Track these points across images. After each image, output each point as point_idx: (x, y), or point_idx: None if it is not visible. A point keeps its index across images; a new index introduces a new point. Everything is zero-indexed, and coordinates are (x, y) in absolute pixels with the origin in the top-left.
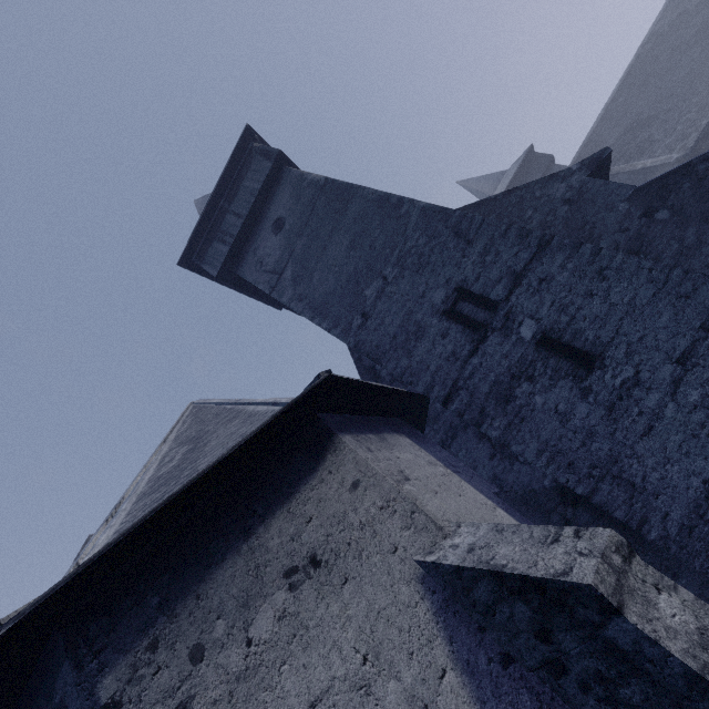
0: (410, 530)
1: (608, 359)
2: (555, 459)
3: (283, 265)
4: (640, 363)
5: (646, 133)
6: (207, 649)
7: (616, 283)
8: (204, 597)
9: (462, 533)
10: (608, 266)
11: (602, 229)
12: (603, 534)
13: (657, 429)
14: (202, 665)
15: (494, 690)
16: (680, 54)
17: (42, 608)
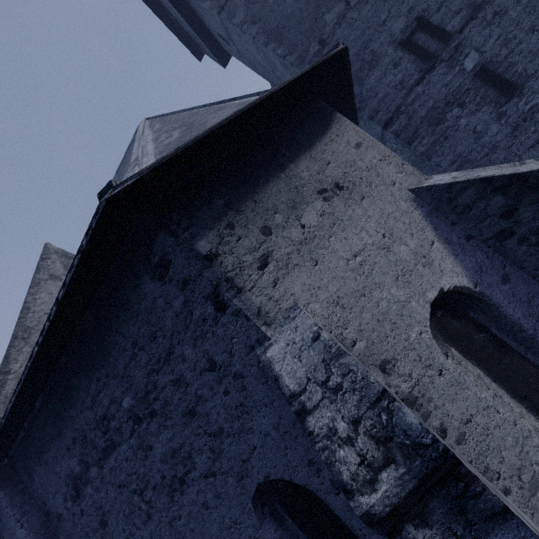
0: (402, 174)
1: (527, 89)
2: (463, 166)
3: None
4: None
5: None
6: (273, 229)
7: None
8: (260, 202)
9: (438, 177)
10: None
11: None
12: None
13: None
14: (272, 236)
15: (462, 250)
16: None
17: (149, 179)
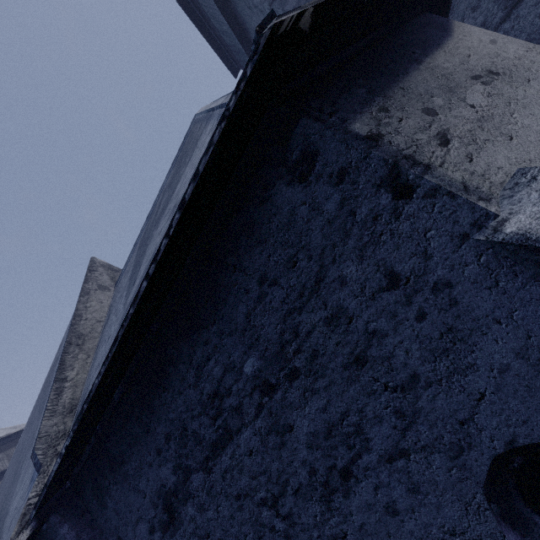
0: None
1: None
2: None
3: None
4: None
5: None
6: (437, 110)
7: None
8: (408, 88)
9: None
10: None
11: None
12: None
13: None
14: (440, 116)
15: None
16: None
17: (304, 28)
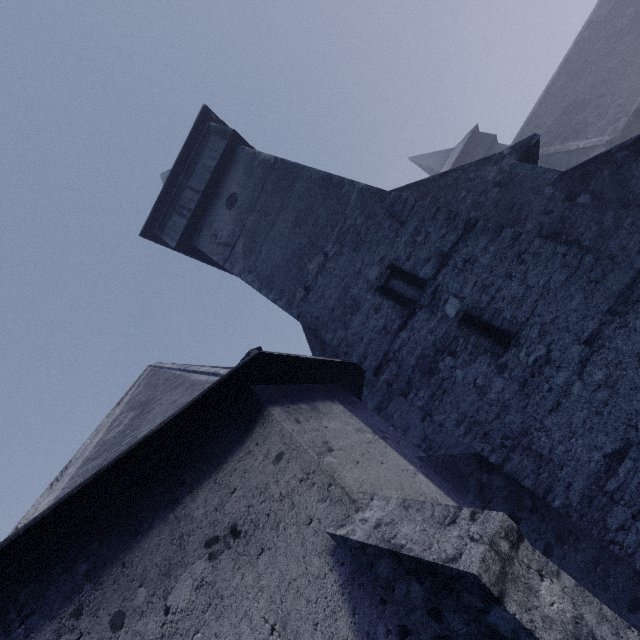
0: (326, 502)
1: (523, 338)
2: (472, 429)
3: (235, 238)
4: (552, 343)
5: (581, 116)
6: (127, 617)
7: (533, 266)
8: (129, 565)
9: (373, 506)
10: (527, 250)
11: (528, 211)
12: (495, 518)
13: (564, 405)
14: (121, 632)
15: None
16: (615, 42)
17: None
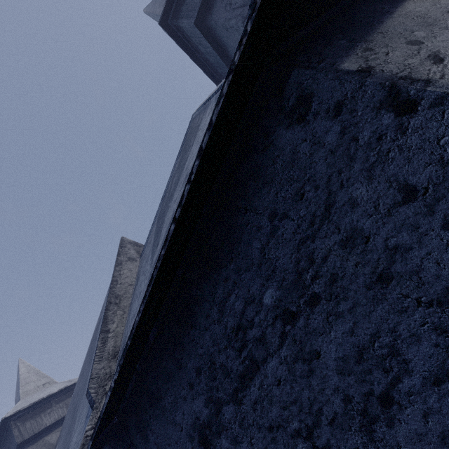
0: None
1: None
2: None
3: None
4: None
5: None
6: (421, 40)
7: None
8: (386, 32)
9: None
10: None
11: None
12: None
13: None
14: (426, 44)
15: None
16: None
17: None
